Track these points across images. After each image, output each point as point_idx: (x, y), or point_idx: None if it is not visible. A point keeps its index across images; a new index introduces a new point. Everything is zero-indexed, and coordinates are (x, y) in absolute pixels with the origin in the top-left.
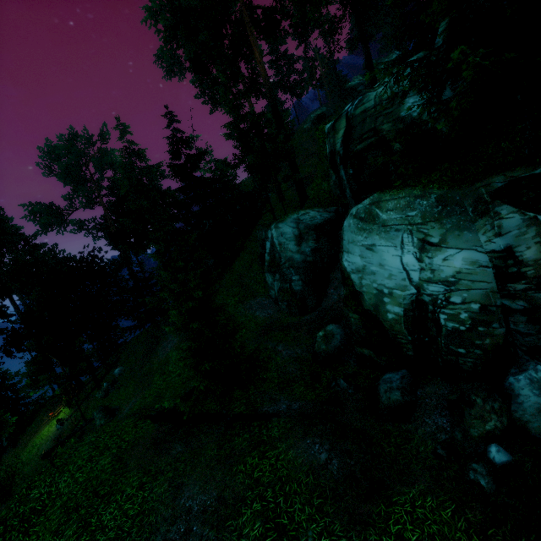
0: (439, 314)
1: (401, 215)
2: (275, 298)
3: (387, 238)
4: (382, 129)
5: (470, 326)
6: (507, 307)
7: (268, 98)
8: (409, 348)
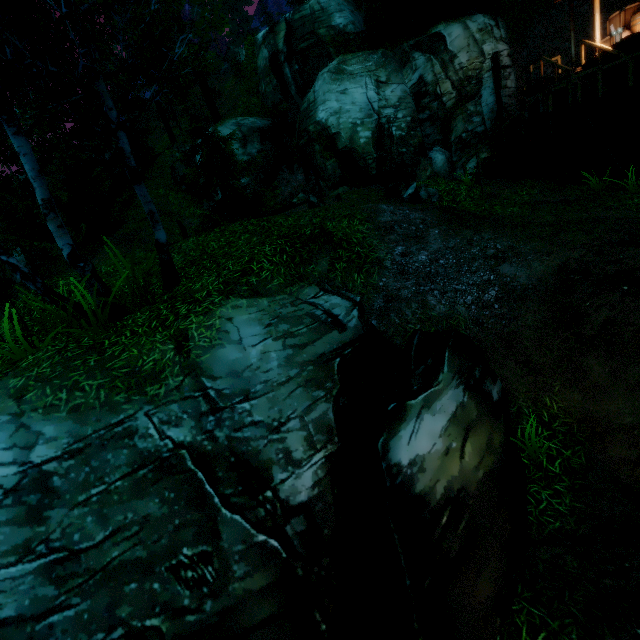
0: (392, 128)
1: (362, 66)
2: None
3: (355, 83)
4: (319, 34)
5: (408, 132)
6: (421, 120)
7: None
8: (374, 168)
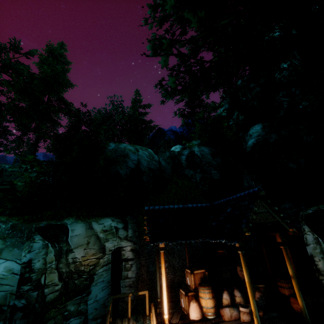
0: None
1: None
2: None
3: None
4: (17, 184)
5: None
6: (16, 306)
7: None
8: None
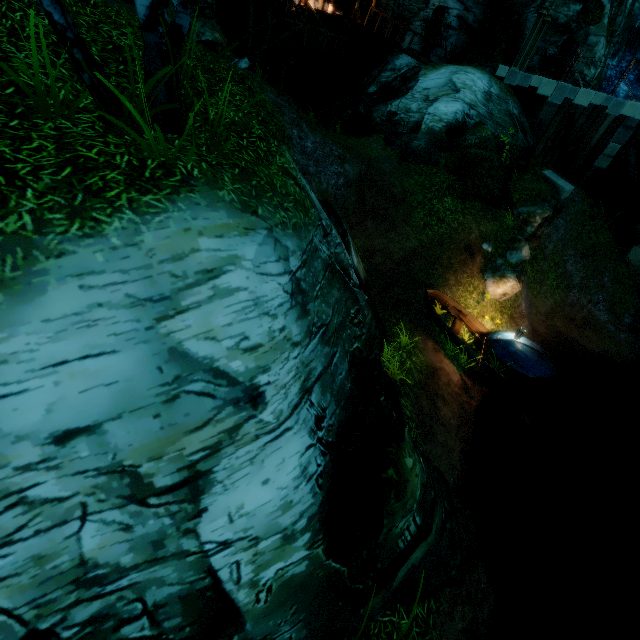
0: None
1: None
2: None
3: None
4: None
5: None
6: None
7: None
8: None
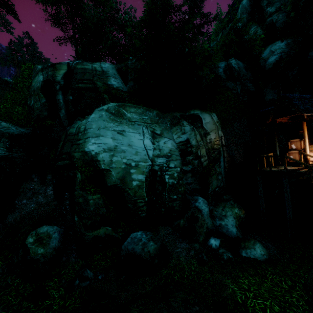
0: (165, 175)
1: (139, 117)
2: None
3: (134, 128)
4: (97, 83)
5: (177, 181)
6: (184, 170)
7: None
8: (143, 209)
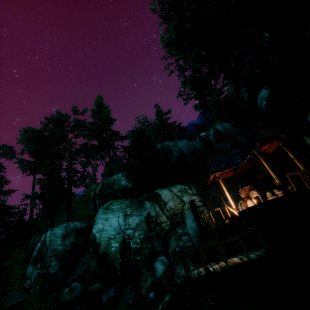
0: (131, 242)
1: (119, 206)
2: (29, 287)
3: (114, 214)
4: (114, 187)
5: (141, 245)
6: (151, 236)
7: (67, 174)
8: (119, 269)
